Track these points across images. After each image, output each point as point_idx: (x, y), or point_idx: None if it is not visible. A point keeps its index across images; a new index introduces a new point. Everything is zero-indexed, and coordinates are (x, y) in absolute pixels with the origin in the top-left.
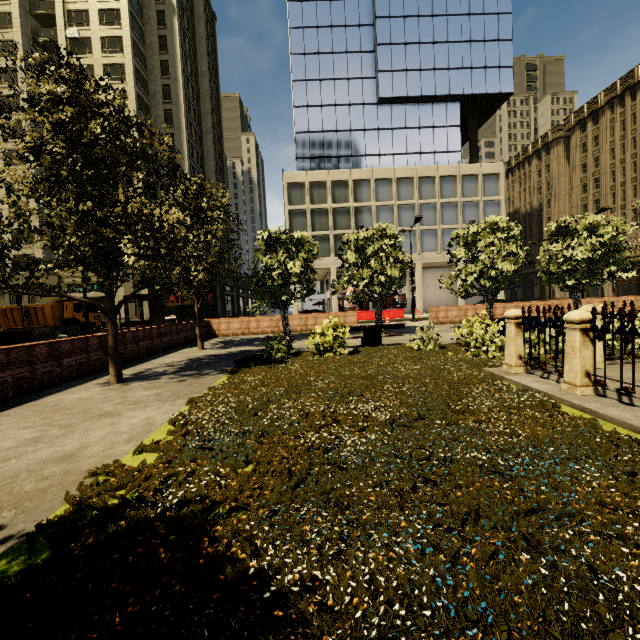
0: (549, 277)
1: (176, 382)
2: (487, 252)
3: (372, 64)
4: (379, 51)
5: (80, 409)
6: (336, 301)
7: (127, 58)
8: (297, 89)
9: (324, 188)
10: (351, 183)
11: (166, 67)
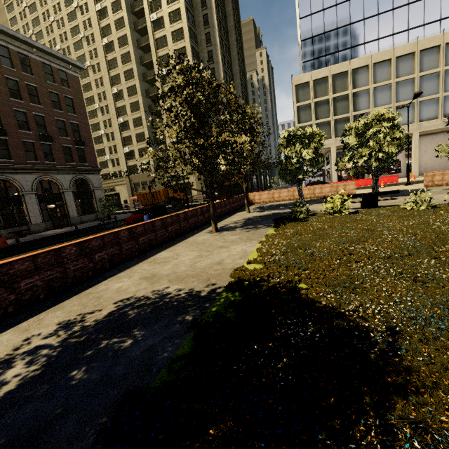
0: None
1: (245, 232)
2: None
3: None
4: None
5: (208, 244)
6: (335, 173)
7: (184, 22)
8: (302, 2)
9: (325, 82)
10: (350, 72)
11: (206, 19)
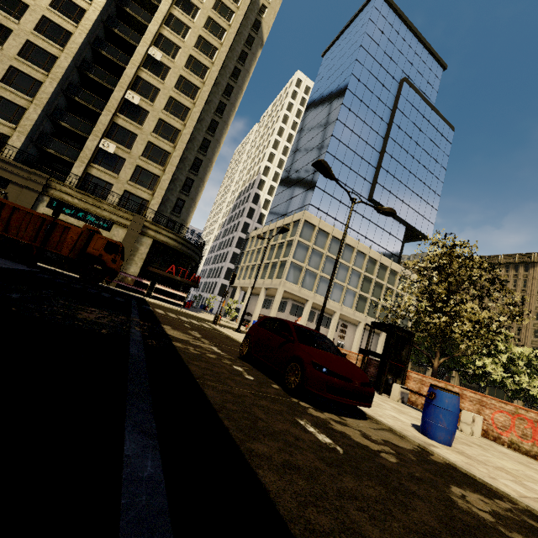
0: None
1: None
2: None
3: (372, 175)
4: (381, 171)
5: None
6: None
7: (224, 48)
8: (327, 159)
9: (326, 237)
10: (344, 244)
11: (237, 73)
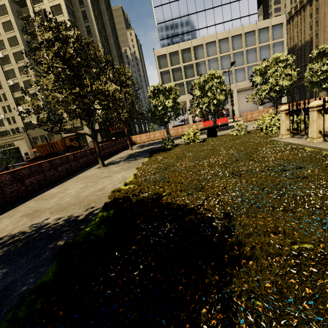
0: (312, 85)
1: (127, 163)
2: (273, 76)
3: None
4: None
5: (95, 176)
6: (191, 118)
7: None
8: None
9: (177, 55)
10: (192, 49)
11: None
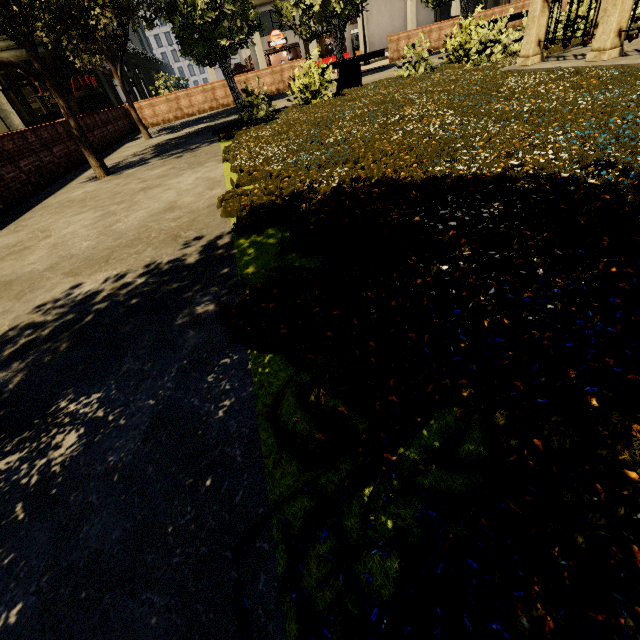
0: None
1: (175, 159)
2: None
3: None
4: None
5: (107, 195)
6: (263, 57)
7: None
8: None
9: None
10: None
11: None
